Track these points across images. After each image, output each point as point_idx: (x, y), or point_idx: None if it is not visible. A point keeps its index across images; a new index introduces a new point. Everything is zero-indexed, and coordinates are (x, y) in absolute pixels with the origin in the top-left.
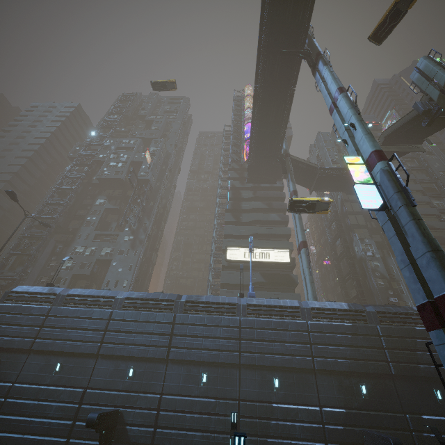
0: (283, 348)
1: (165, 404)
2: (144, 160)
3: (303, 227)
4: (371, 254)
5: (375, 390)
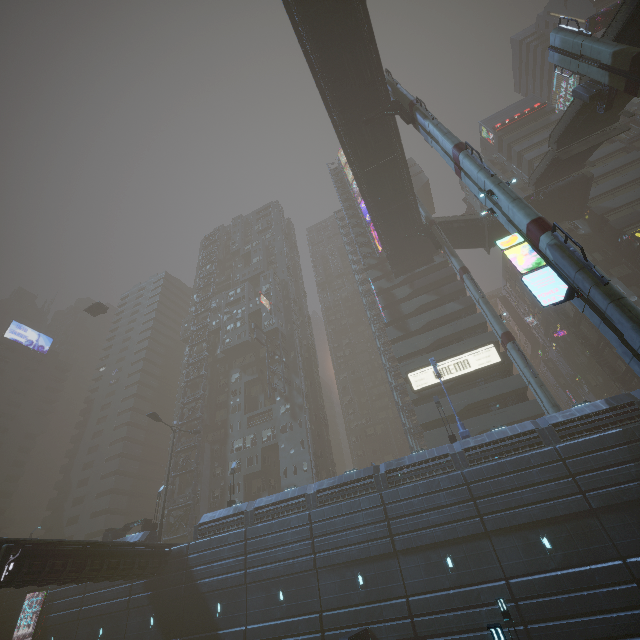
0: (535, 493)
1: (416, 607)
2: (262, 306)
3: (495, 312)
4: None
5: None
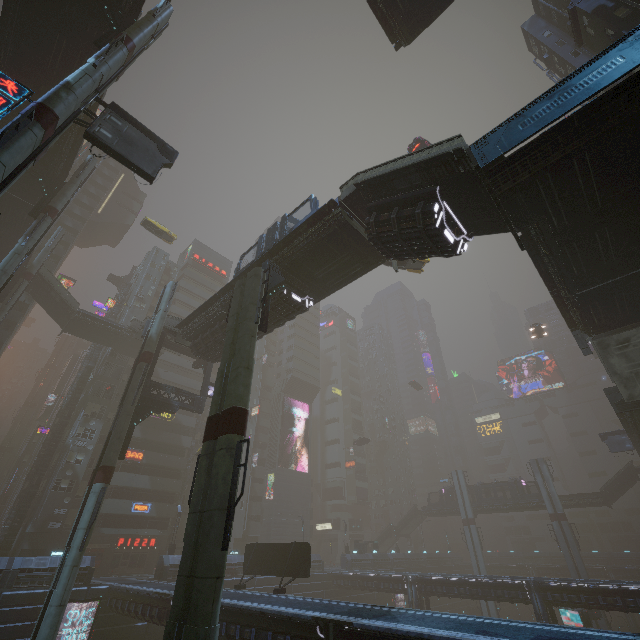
0: None
1: None
2: None
3: None
4: (82, 444)
5: None
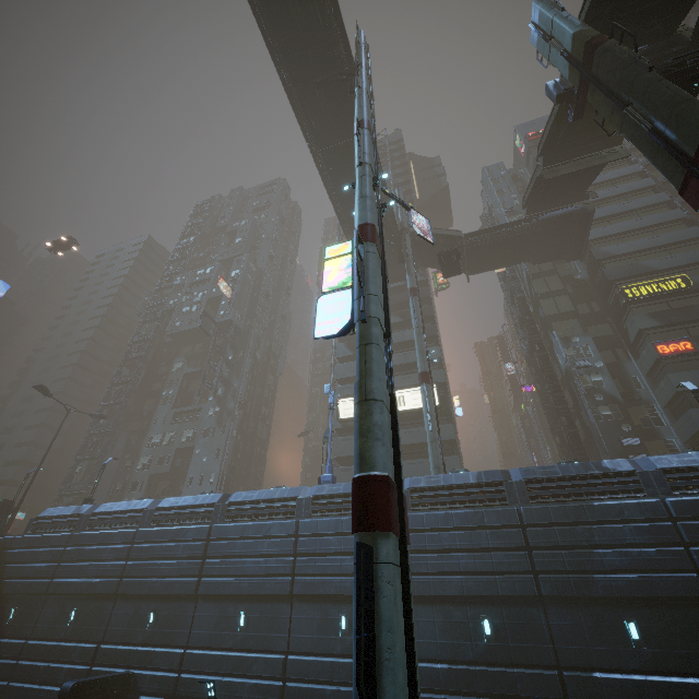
0: None
1: (188, 662)
2: (224, 292)
3: (423, 347)
4: (585, 364)
5: (508, 627)
